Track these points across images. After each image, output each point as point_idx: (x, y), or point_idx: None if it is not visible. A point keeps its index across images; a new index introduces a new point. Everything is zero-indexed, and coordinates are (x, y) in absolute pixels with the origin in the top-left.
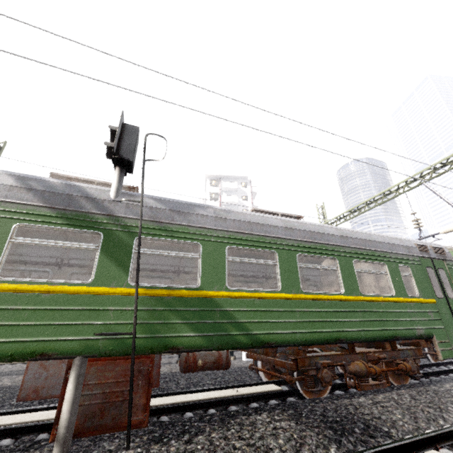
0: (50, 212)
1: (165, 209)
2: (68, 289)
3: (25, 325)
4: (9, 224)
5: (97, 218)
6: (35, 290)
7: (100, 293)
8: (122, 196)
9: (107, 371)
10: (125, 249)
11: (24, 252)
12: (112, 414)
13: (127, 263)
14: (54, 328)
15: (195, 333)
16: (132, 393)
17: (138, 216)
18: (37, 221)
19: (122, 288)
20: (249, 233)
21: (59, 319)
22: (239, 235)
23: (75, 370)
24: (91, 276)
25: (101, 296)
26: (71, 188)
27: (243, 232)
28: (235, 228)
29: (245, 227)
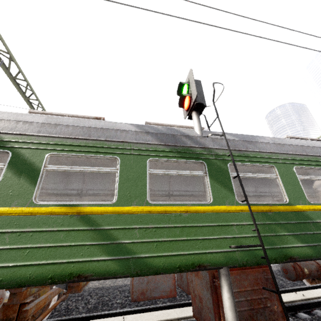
0: (166, 148)
1: (238, 140)
2: (199, 208)
3: (180, 241)
4: (144, 160)
5: (197, 150)
6: (177, 211)
7: (221, 211)
8: (204, 133)
9: (242, 279)
10: (224, 174)
11: (103, 188)
12: (260, 320)
13: (229, 185)
14: (200, 242)
15: (302, 244)
16: (282, 302)
17: (223, 147)
18: (160, 156)
19: (234, 206)
20: (305, 155)
21: (201, 234)
22: (298, 156)
23: (226, 279)
24: (209, 197)
25: (222, 214)
26: (170, 130)
27: (301, 154)
28: (293, 151)
29: (300, 150)
